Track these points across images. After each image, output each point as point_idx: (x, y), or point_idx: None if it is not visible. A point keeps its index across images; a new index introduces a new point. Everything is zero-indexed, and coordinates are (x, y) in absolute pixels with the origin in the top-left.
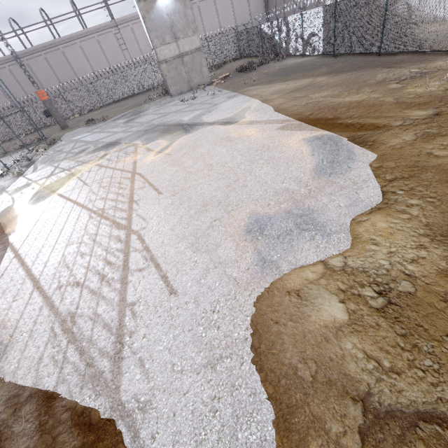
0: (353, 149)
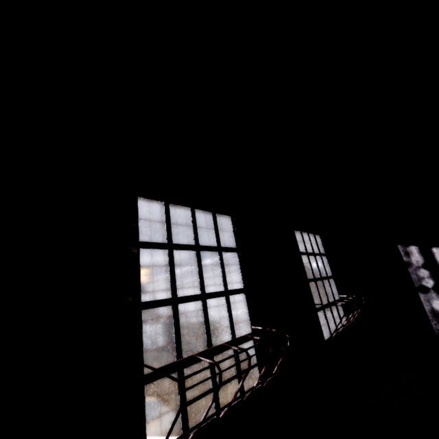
0: (162, 406)
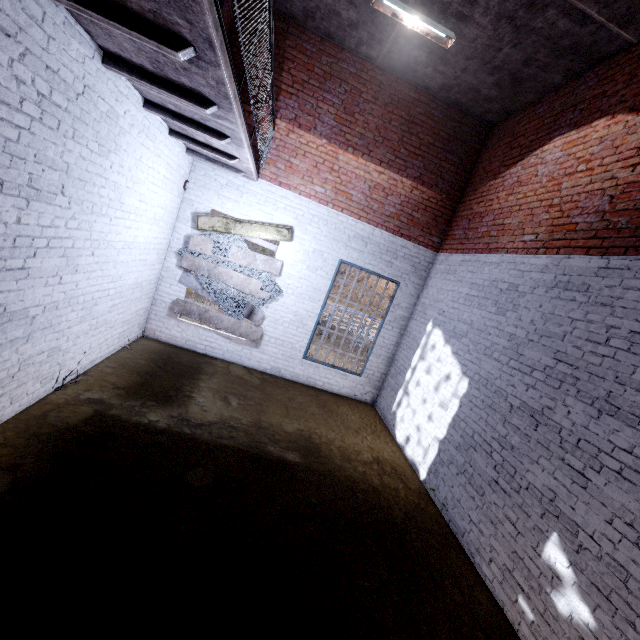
0: None
